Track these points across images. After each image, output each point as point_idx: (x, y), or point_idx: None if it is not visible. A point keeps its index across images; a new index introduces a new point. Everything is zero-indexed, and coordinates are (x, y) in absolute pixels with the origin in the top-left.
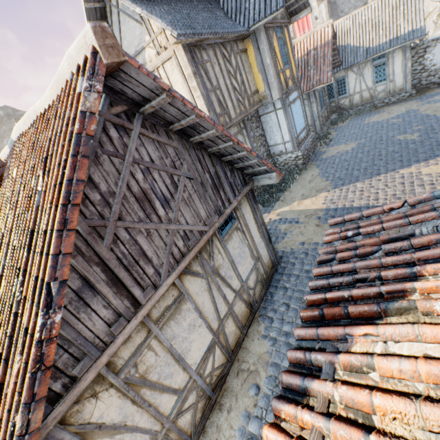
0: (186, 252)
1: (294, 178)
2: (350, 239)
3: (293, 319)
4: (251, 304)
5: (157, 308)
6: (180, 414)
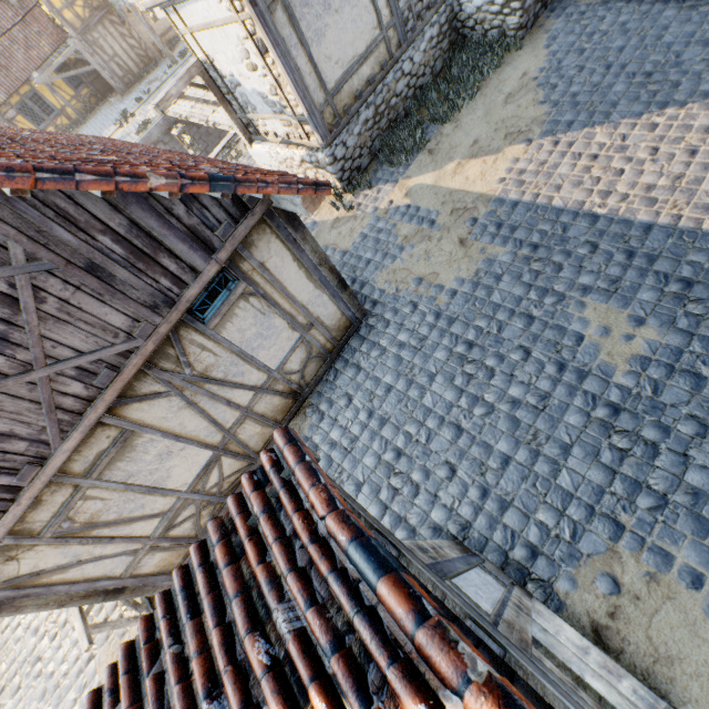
0: (98, 394)
1: (482, 78)
2: (256, 517)
3: (349, 424)
4: (295, 392)
5: (81, 459)
6: (171, 528)
